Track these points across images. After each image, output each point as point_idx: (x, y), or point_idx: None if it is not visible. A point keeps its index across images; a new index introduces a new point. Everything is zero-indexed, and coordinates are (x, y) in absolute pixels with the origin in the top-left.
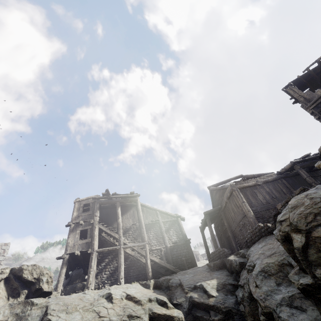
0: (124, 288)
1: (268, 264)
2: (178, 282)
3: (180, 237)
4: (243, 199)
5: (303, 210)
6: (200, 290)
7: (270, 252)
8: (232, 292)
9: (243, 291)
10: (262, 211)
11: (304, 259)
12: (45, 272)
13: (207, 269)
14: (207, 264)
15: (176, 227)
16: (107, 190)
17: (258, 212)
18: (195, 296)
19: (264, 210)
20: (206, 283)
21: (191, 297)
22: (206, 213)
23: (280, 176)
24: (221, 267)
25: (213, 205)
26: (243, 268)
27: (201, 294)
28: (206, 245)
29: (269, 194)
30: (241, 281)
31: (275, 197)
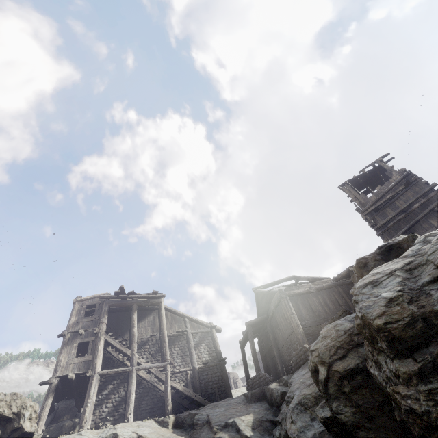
0: (134, 426)
1: (306, 396)
2: (205, 418)
3: (213, 355)
4: (292, 310)
5: (329, 342)
6: (232, 429)
7: (310, 380)
8: (270, 431)
9: (280, 429)
10: (313, 326)
11: (325, 392)
12: (29, 404)
13: (244, 401)
14: (244, 394)
15: (209, 342)
16: (122, 287)
17: (308, 328)
18: (226, 436)
19: (315, 326)
20: (240, 419)
21: (221, 437)
22: (248, 324)
23: (336, 283)
24: (260, 398)
25: (258, 313)
26: (284, 400)
27: (233, 434)
28: (246, 366)
29: (322, 305)
30: (279, 416)
31: (329, 310)
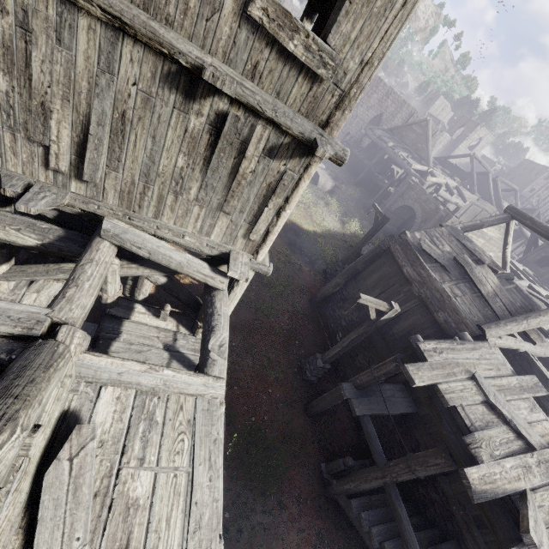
0: None
1: None
2: None
3: None
4: None
5: None
6: None
7: None
8: None
9: None
10: None
11: None
12: None
13: None
14: None
15: None
16: None
17: None
18: None
19: None
20: None
21: None
22: None
23: None
24: None
25: None
26: None
27: None
28: None
29: None
30: None
31: None
